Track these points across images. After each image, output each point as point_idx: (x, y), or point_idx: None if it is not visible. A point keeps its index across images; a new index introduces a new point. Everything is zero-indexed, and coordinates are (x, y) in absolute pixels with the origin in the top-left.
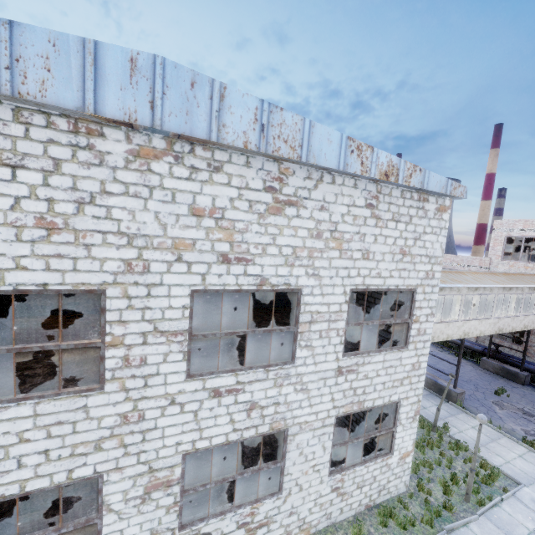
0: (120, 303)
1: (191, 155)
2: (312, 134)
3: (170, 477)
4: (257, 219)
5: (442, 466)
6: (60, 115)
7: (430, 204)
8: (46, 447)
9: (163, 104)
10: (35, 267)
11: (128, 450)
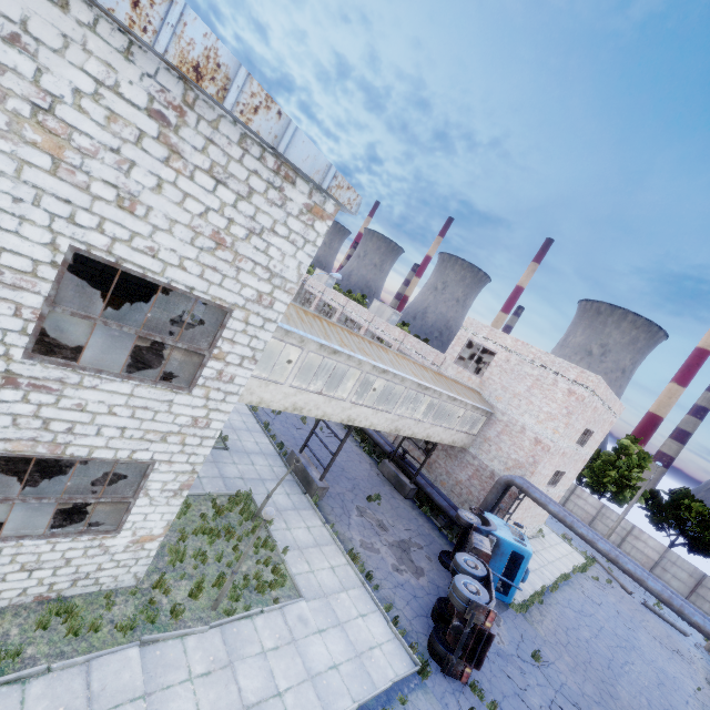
0: None
1: None
2: None
3: None
4: None
5: (224, 562)
6: None
7: (298, 192)
8: None
9: None
10: None
11: None
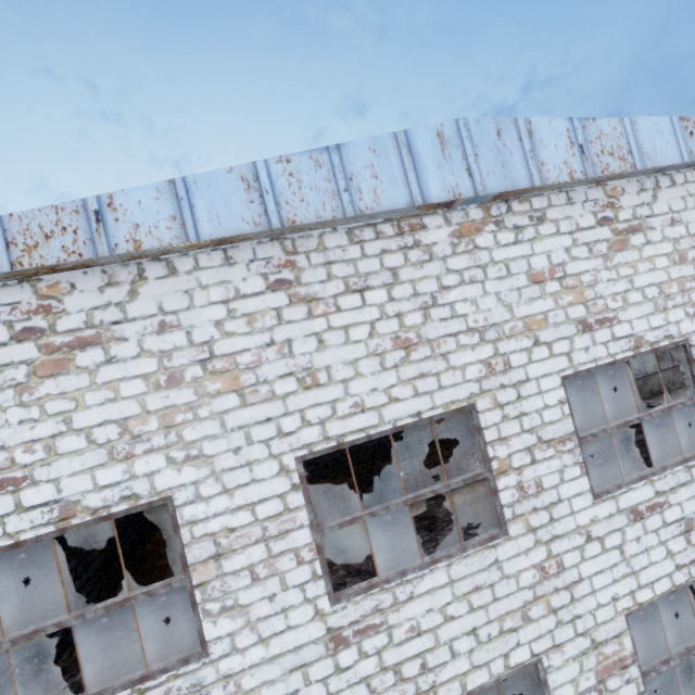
0: (494, 416)
1: (510, 215)
2: (636, 133)
3: (621, 653)
4: (603, 263)
5: None
6: (384, 222)
7: None
8: (472, 625)
9: (478, 166)
10: (404, 395)
11: (559, 618)
